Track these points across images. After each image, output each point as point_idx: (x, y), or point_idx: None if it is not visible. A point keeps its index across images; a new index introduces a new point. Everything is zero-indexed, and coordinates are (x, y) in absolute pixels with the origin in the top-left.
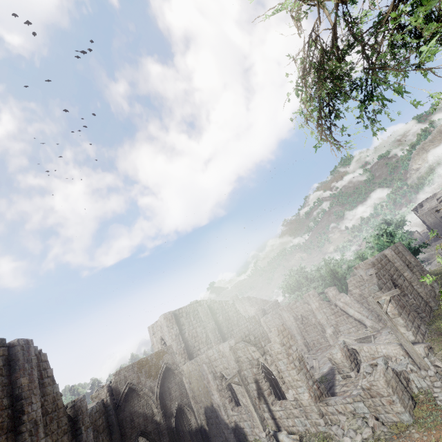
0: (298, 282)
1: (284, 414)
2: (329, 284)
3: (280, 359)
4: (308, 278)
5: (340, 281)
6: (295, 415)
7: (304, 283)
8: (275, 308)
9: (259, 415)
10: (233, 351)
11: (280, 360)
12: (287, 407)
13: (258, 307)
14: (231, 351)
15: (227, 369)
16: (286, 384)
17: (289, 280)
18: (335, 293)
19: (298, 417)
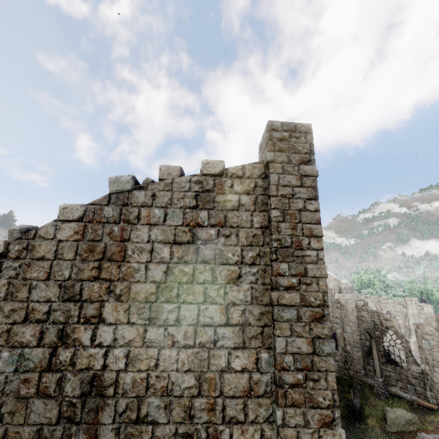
0: (371, 281)
1: (396, 376)
2: (418, 300)
3: (427, 339)
4: (382, 283)
5: (434, 303)
6: (410, 382)
7: (378, 285)
8: (349, 292)
9: (380, 365)
10: (357, 309)
11: (426, 340)
12: (404, 373)
13: (337, 284)
14: (355, 308)
15: (338, 318)
16: (412, 358)
17: (364, 275)
18: (431, 311)
19: (414, 385)
